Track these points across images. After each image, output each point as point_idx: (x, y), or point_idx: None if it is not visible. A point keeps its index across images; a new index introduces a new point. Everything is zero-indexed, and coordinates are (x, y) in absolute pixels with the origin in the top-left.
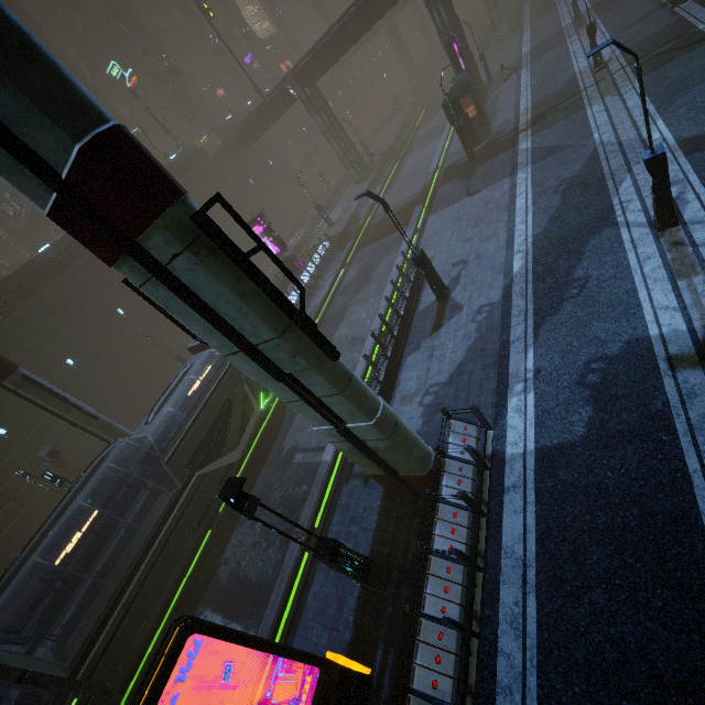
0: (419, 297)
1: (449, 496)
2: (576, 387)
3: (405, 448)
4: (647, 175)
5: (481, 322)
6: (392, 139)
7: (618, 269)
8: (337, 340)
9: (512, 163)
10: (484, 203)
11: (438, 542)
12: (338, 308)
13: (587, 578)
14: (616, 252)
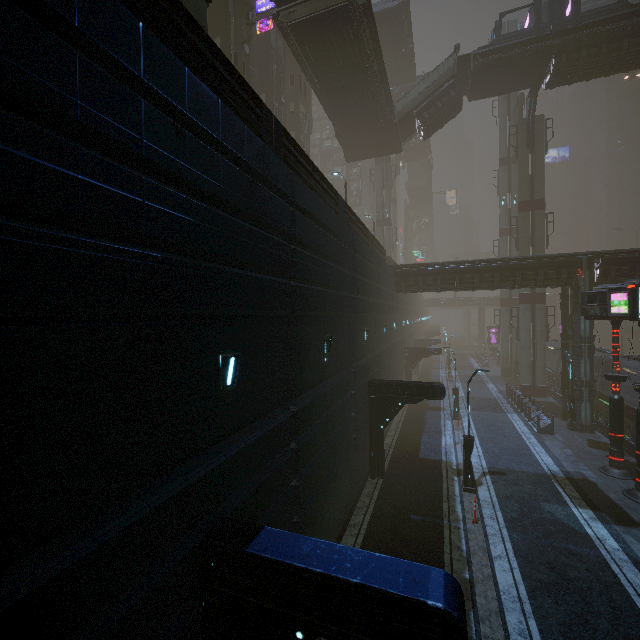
0: None
1: None
2: None
3: None
4: None
5: None
6: None
7: None
8: None
9: None
10: None
11: None
12: None
13: None
14: None
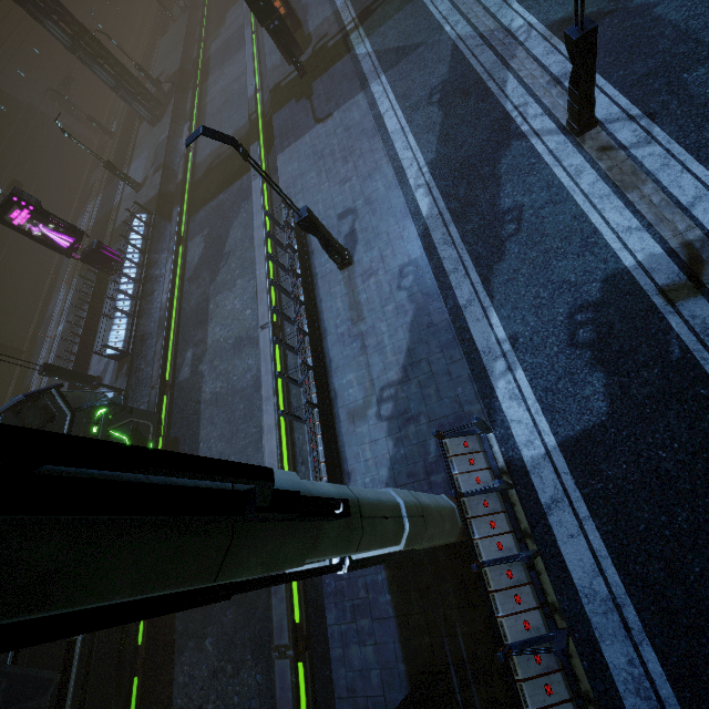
0: (311, 270)
1: (491, 550)
2: (571, 350)
3: (438, 534)
4: (531, 70)
5: (412, 287)
6: (177, 58)
7: (551, 190)
8: (214, 347)
9: (358, 73)
10: (343, 129)
11: (510, 626)
12: (197, 302)
13: (701, 600)
14: (539, 170)
